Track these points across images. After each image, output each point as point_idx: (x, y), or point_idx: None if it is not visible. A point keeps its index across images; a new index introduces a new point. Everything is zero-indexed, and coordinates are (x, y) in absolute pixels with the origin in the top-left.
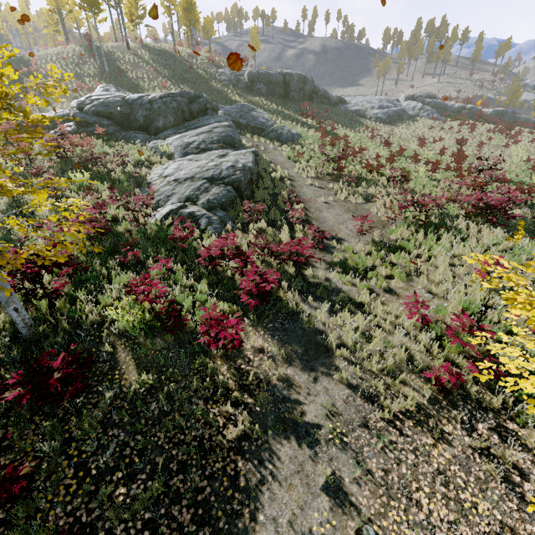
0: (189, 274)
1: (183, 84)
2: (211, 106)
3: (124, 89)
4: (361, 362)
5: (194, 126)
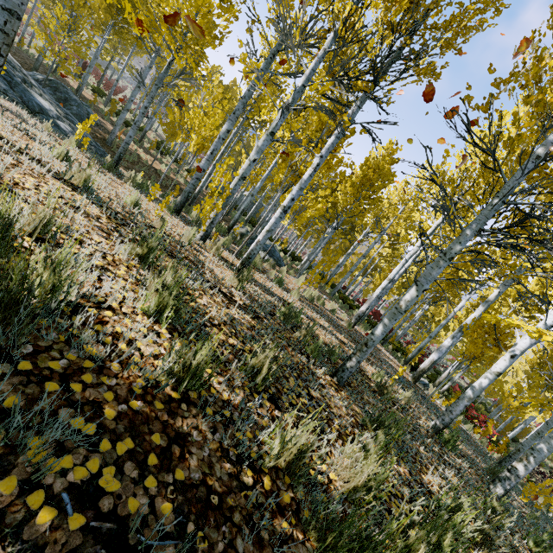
0: None
1: None
2: None
3: None
4: None
5: None
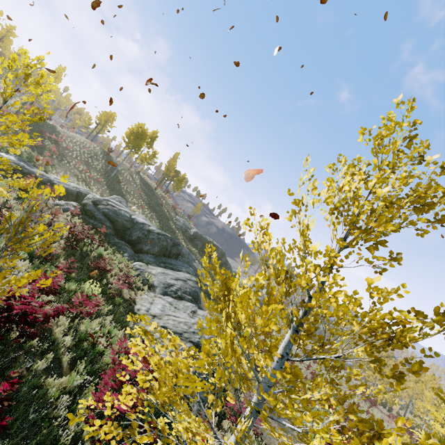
0: None
1: (153, 212)
2: (182, 254)
3: (115, 191)
4: None
5: (171, 266)
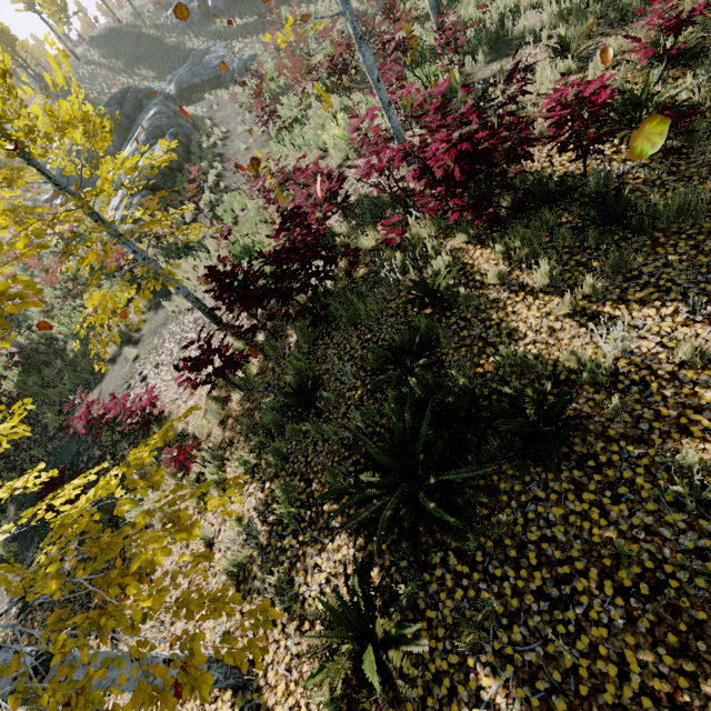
0: (109, 283)
1: (140, 68)
2: (142, 95)
3: None
4: None
5: (132, 134)
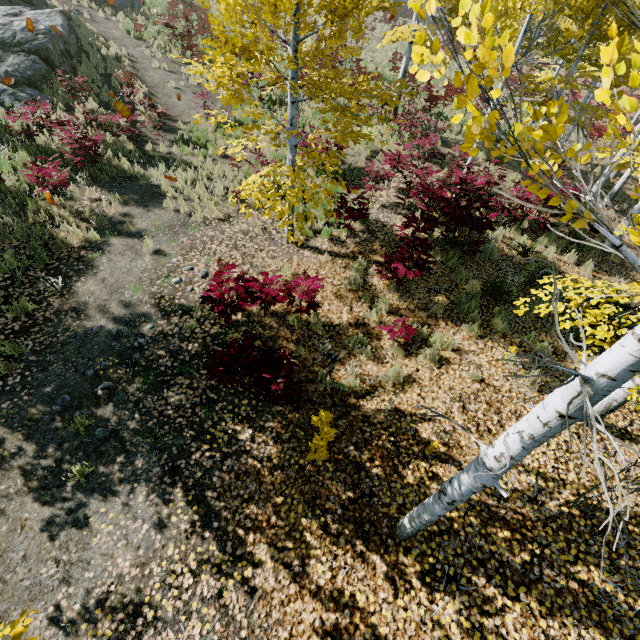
0: (1, 146)
1: None
2: None
3: None
4: (189, 198)
5: None
